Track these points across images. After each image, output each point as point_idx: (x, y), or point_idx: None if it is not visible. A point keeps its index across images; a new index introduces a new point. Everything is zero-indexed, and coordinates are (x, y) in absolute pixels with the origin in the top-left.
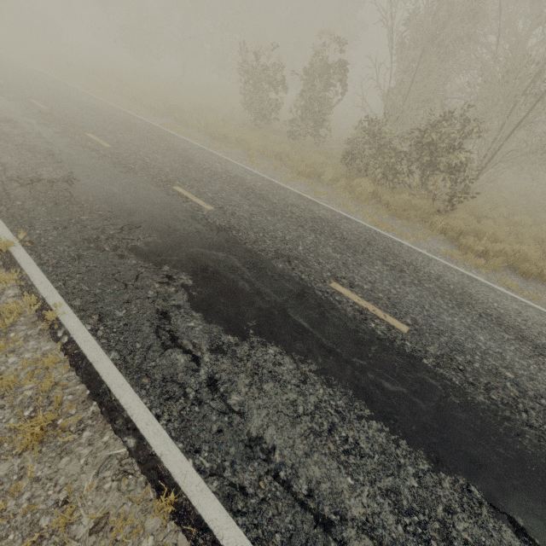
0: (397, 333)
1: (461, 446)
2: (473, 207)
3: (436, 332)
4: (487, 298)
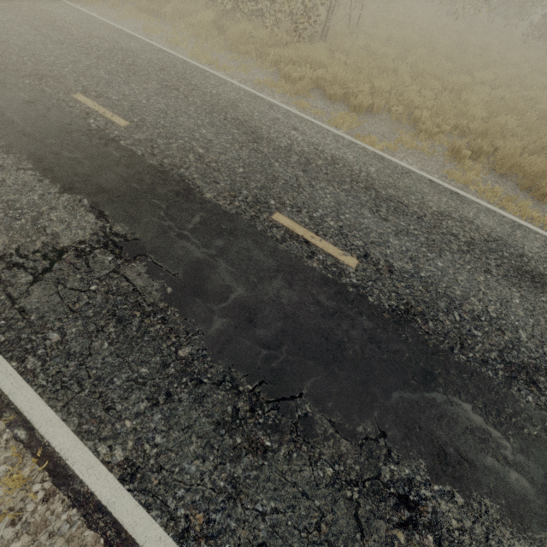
0: (112, 126)
1: (100, 183)
2: (335, 41)
3: (157, 127)
4: (254, 110)
